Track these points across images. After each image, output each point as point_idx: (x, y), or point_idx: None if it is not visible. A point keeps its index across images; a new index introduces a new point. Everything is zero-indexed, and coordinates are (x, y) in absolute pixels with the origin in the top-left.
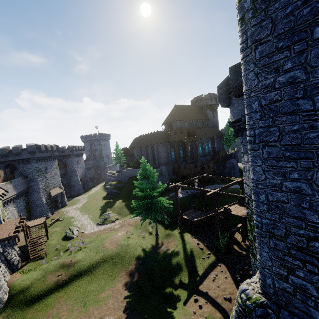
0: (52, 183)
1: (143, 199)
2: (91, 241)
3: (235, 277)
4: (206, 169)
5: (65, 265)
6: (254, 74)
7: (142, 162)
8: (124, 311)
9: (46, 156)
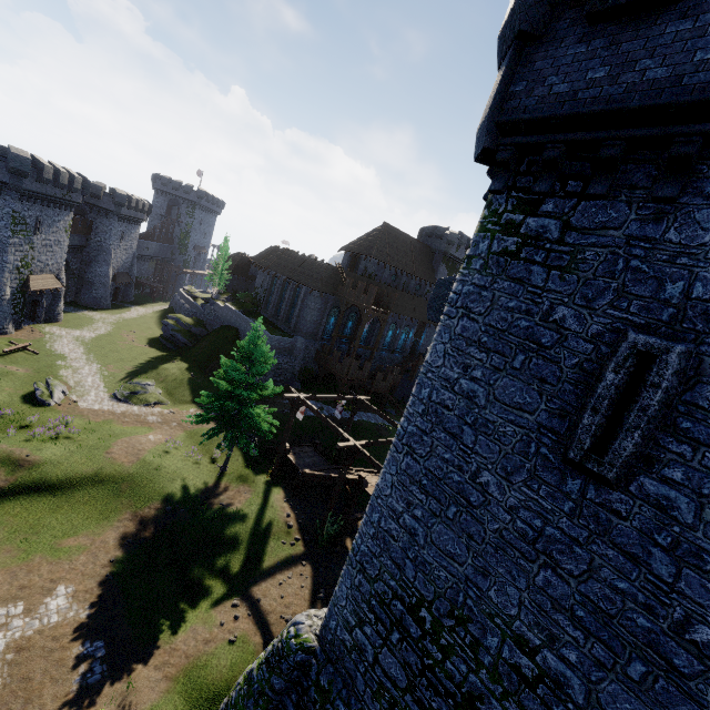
0: (41, 259)
1: (226, 397)
2: (87, 430)
3: (317, 592)
4: (379, 380)
5: (11, 459)
6: (444, 350)
7: (254, 328)
8: (102, 583)
9: (50, 195)
